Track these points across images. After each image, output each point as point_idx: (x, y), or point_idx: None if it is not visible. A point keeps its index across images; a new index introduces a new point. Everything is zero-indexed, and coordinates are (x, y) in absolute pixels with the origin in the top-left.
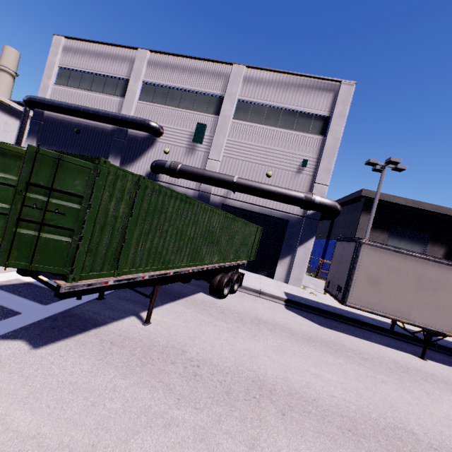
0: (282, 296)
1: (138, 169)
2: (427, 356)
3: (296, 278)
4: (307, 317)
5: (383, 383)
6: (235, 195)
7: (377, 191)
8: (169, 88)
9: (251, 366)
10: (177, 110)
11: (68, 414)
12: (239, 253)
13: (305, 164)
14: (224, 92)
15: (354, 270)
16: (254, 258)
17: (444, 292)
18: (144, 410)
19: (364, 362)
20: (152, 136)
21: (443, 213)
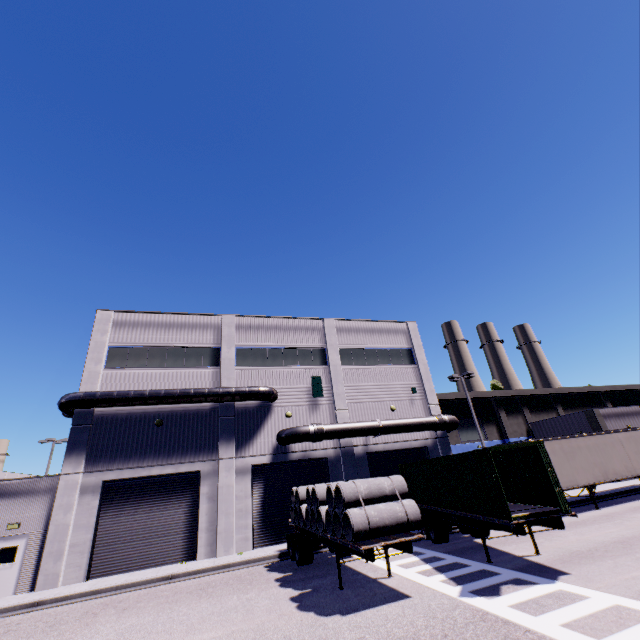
0: None
1: (261, 446)
2: (594, 507)
3: None
4: None
5: (623, 522)
6: (374, 439)
7: (467, 397)
8: (267, 348)
9: (599, 541)
10: (285, 368)
11: (634, 568)
12: None
13: (415, 390)
14: (324, 343)
15: None
16: None
17: (578, 456)
18: (634, 559)
19: (599, 521)
20: (266, 402)
21: (481, 397)
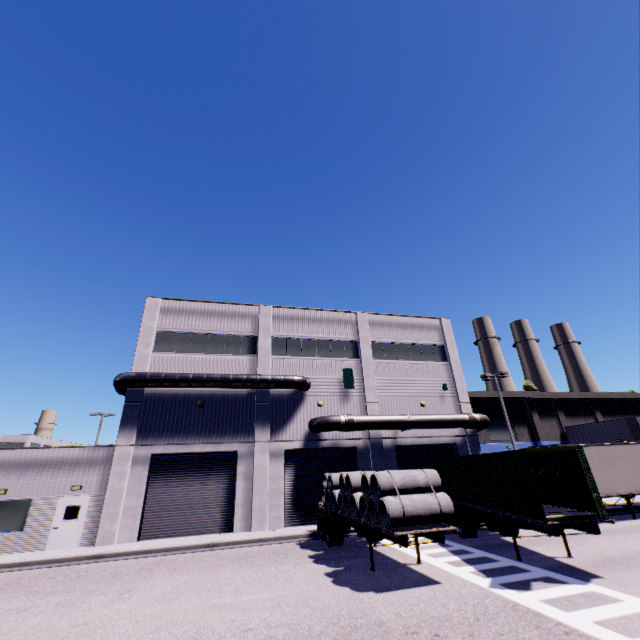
0: None
1: (294, 432)
2: (631, 517)
3: None
4: None
5: None
6: (403, 433)
7: (500, 397)
8: (301, 339)
9: (635, 550)
10: (318, 359)
11: None
12: None
13: (446, 387)
14: (356, 336)
15: None
16: None
17: (617, 464)
18: None
19: (636, 531)
20: (299, 391)
21: (513, 397)
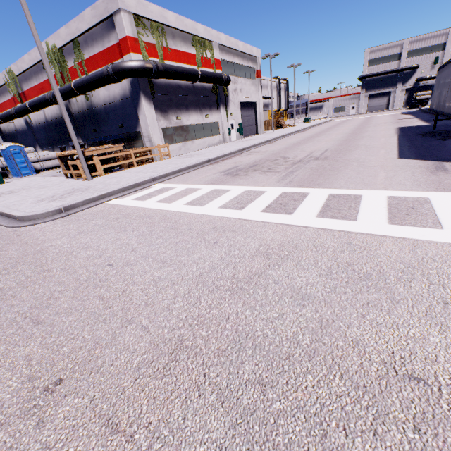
0: None
1: (409, 83)
2: None
3: None
4: None
5: None
6: None
7: None
8: (419, 49)
9: None
10: (424, 56)
11: None
12: None
13: None
14: (446, 41)
15: None
16: None
17: None
18: None
19: None
20: (414, 70)
21: None
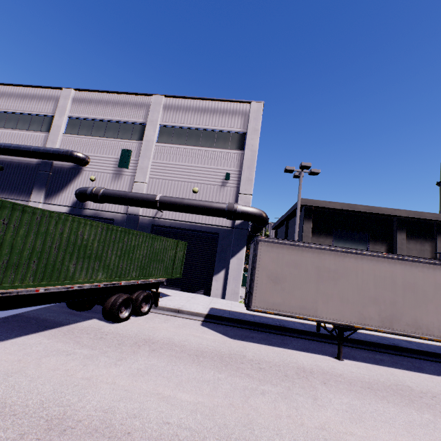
0: (202, 312)
1: (64, 199)
2: (348, 355)
3: (232, 292)
4: (222, 331)
5: (261, 395)
6: (164, 215)
7: (298, 195)
8: (94, 121)
9: (69, 400)
10: (102, 139)
11: None
12: (150, 270)
13: (228, 177)
14: (147, 120)
15: (255, 270)
16: (181, 276)
17: (345, 280)
18: None
19: (254, 373)
20: (79, 166)
21: (376, 212)
